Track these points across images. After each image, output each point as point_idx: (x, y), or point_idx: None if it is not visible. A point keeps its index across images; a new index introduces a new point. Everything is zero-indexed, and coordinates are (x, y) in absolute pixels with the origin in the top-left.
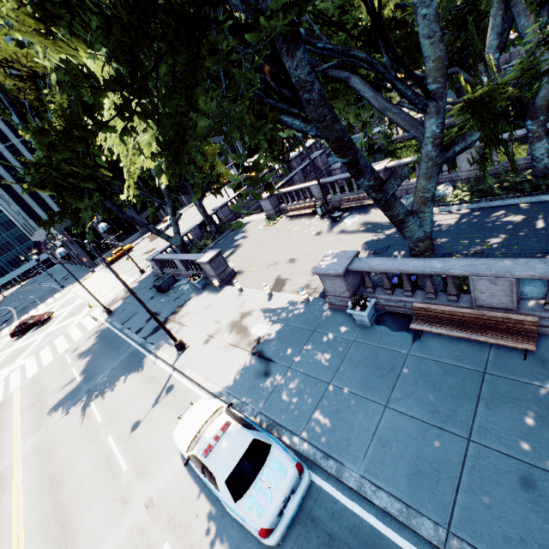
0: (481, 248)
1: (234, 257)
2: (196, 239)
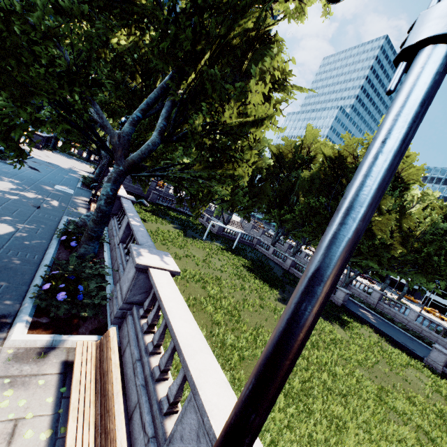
0: (43, 167)
1: (58, 155)
2: (77, 153)
